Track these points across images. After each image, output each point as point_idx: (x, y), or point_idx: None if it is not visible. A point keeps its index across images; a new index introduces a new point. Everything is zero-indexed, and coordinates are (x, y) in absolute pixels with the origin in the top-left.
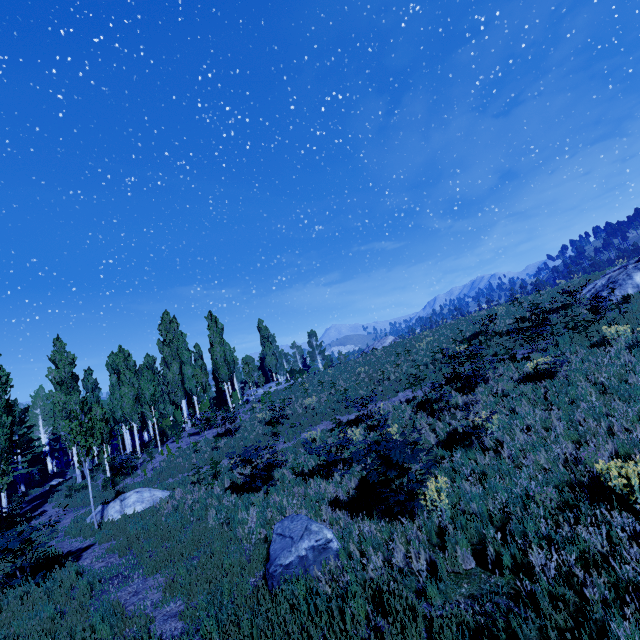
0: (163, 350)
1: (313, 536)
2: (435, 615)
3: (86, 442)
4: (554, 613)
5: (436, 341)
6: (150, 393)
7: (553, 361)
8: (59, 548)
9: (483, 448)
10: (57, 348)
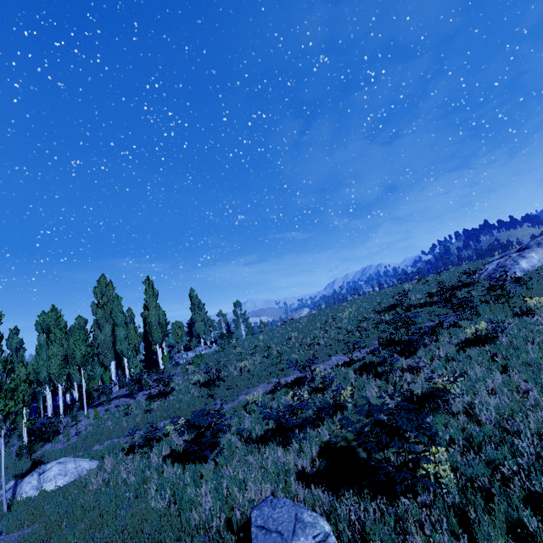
0: (96, 312)
1: (309, 530)
2: None
3: (5, 406)
4: None
5: (356, 311)
6: (81, 353)
7: (495, 327)
8: None
9: (449, 412)
10: None
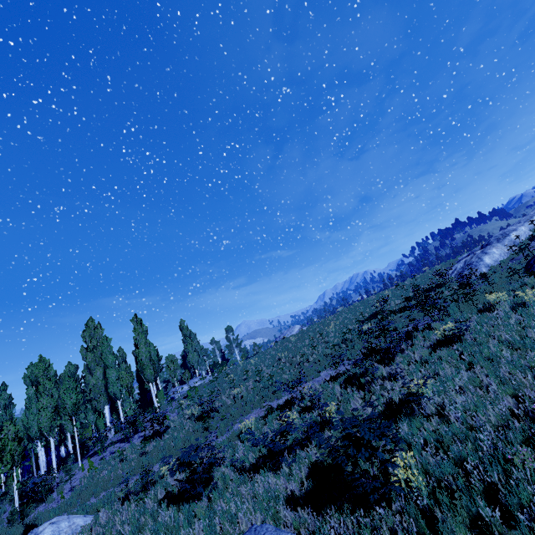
0: (86, 356)
1: None
2: None
3: None
4: None
5: (341, 323)
6: (71, 402)
7: (459, 326)
8: None
9: (424, 415)
10: None
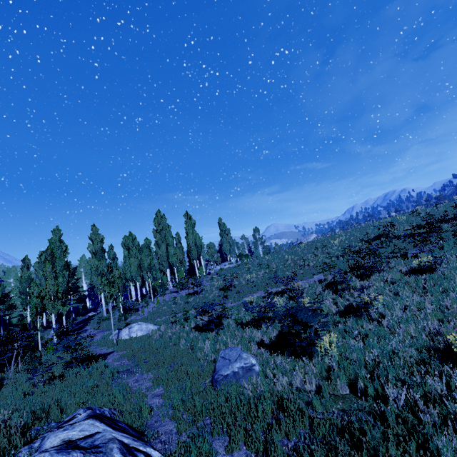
0: (156, 236)
1: (243, 360)
2: (315, 416)
3: (110, 290)
4: (395, 425)
5: (347, 240)
6: (147, 263)
7: (433, 260)
8: (94, 351)
9: (370, 318)
10: (93, 231)
